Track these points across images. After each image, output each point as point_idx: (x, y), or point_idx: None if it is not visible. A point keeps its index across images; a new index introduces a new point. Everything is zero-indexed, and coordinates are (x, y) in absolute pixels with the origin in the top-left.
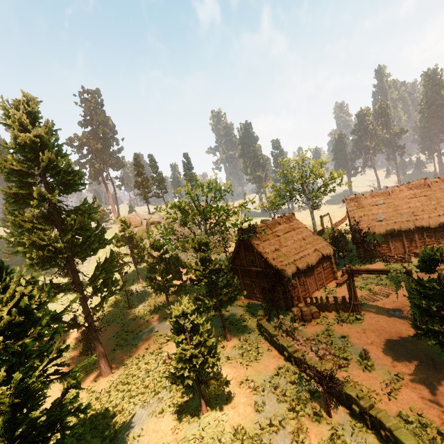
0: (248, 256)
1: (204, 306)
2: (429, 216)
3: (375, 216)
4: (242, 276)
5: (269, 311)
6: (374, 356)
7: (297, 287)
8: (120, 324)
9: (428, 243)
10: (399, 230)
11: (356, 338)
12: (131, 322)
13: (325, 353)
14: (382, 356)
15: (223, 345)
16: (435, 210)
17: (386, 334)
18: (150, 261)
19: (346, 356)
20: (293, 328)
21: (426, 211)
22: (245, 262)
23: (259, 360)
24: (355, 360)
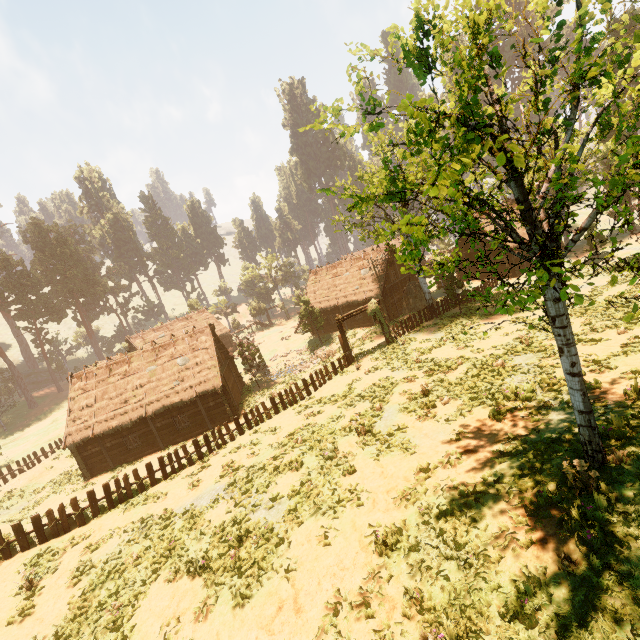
0: None
1: None
2: None
3: None
4: None
5: None
6: None
7: None
8: None
9: None
10: None
11: None
12: None
13: None
14: None
15: None
16: None
17: None
18: None
19: None
20: None
21: None
22: None
23: None
24: None
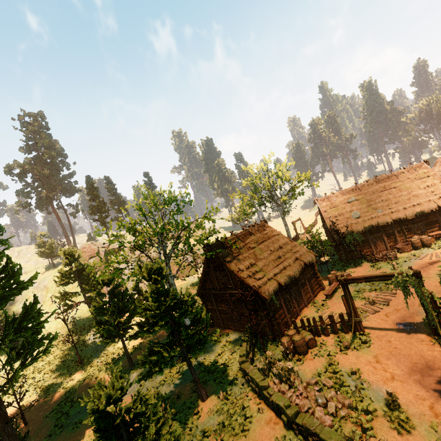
0: (219, 277)
1: (162, 360)
2: (403, 208)
3: (350, 213)
4: (216, 302)
5: (253, 345)
6: (403, 400)
7: (283, 307)
8: (65, 389)
9: (408, 235)
10: (377, 226)
11: (371, 373)
12: (79, 385)
13: (337, 406)
14: (414, 398)
15: (196, 409)
16: (408, 201)
17: (405, 359)
18: (96, 301)
19: (367, 408)
20: (287, 370)
21: (399, 203)
22: (218, 284)
23: (248, 431)
24: (381, 412)
